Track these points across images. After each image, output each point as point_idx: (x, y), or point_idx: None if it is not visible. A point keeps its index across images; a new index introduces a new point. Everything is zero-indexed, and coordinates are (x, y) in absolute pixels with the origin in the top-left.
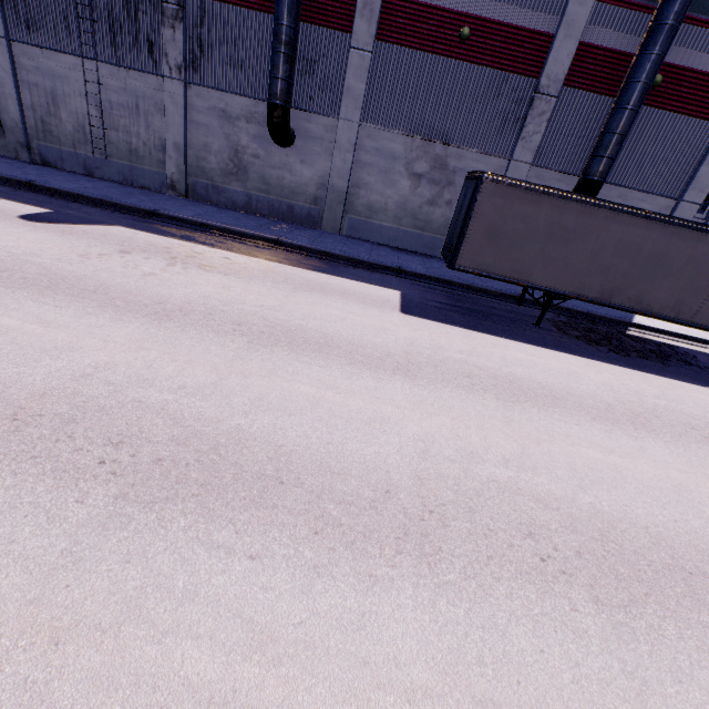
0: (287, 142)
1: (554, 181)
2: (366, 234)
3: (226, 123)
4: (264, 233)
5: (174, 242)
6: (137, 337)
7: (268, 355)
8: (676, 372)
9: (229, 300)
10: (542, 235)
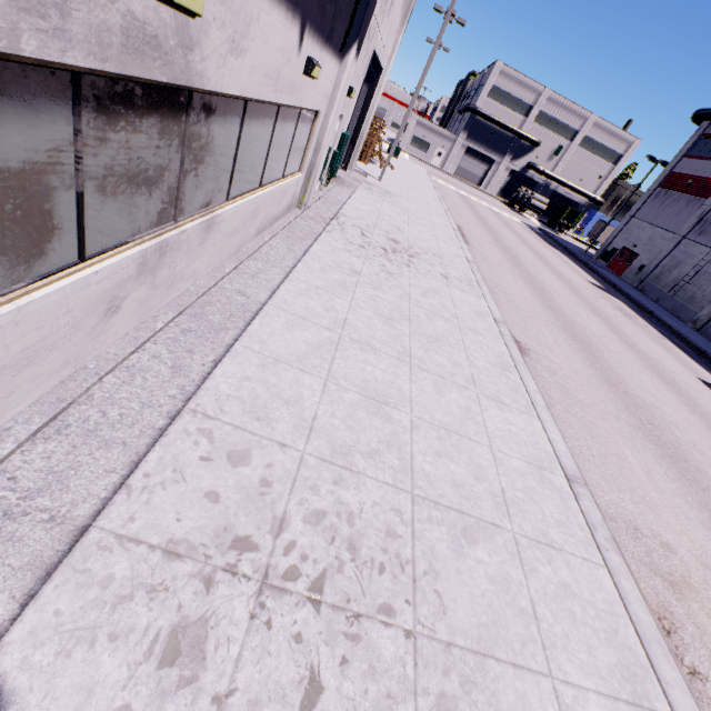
0: None
1: None
2: None
3: None
4: (704, 348)
5: (634, 314)
6: (563, 289)
7: (588, 310)
8: None
9: (609, 313)
10: None
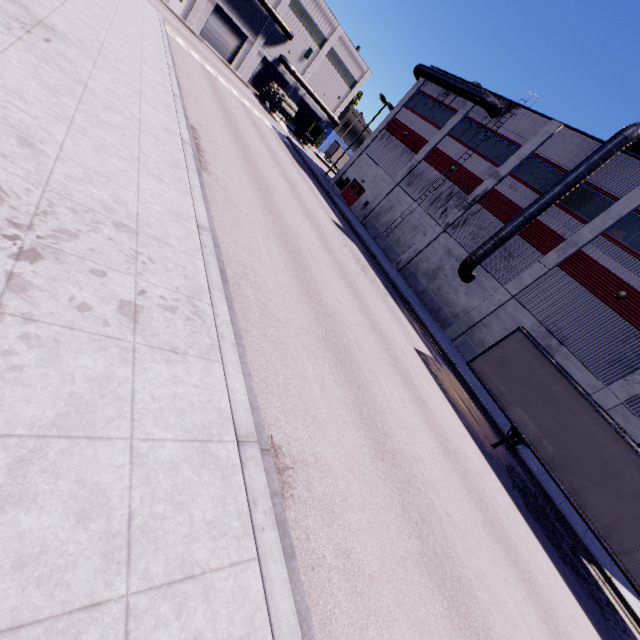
0: (464, 278)
1: (638, 430)
2: (467, 353)
3: (446, 255)
4: (408, 297)
5: (366, 262)
6: (316, 243)
7: (339, 278)
8: (558, 562)
9: (353, 273)
10: (533, 385)
